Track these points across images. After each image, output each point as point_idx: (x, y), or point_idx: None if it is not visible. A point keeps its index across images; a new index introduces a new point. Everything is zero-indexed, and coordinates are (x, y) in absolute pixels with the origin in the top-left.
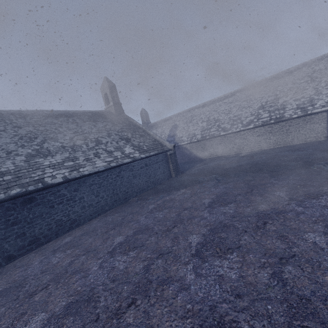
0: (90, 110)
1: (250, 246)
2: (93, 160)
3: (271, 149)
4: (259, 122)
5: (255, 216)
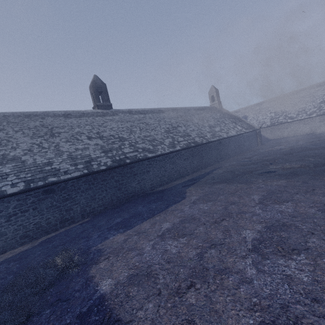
0: (207, 106)
1: (324, 147)
2: (230, 131)
3: None
4: (320, 112)
5: (324, 144)
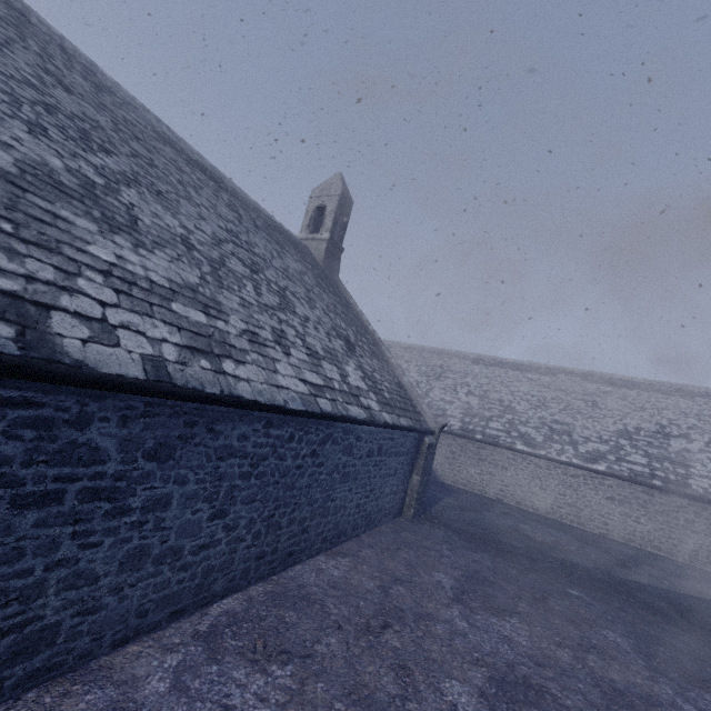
0: (272, 216)
1: None
2: (270, 352)
3: (643, 553)
4: (621, 467)
5: None
